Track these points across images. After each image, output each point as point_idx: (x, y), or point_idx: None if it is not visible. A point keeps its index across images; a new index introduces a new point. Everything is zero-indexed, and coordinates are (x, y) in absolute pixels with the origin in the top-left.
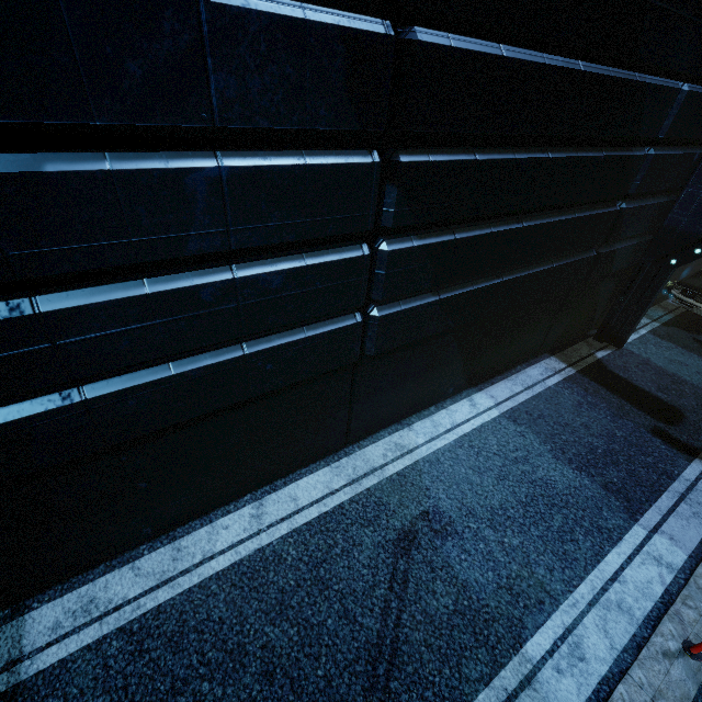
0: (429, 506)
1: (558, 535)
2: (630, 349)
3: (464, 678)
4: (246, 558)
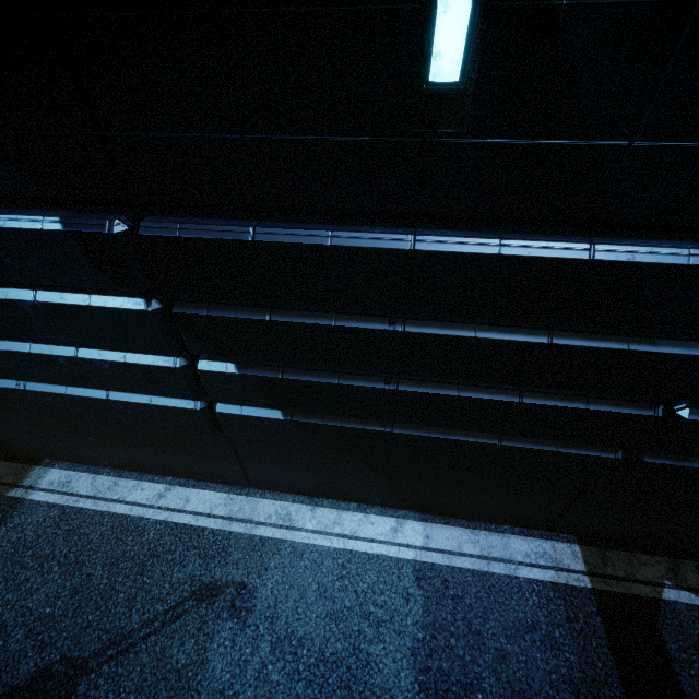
0: (252, 582)
1: None
2: None
3: None
4: (131, 517)
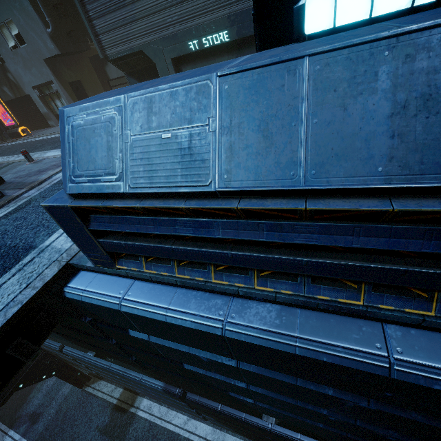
0: None
1: None
2: None
3: None
4: (175, 433)
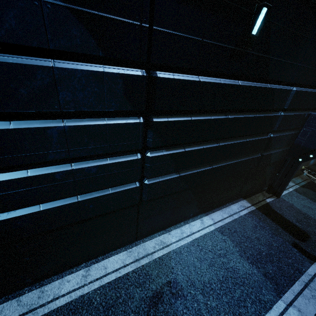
0: (172, 278)
1: (237, 302)
2: (283, 198)
3: None
4: (74, 300)
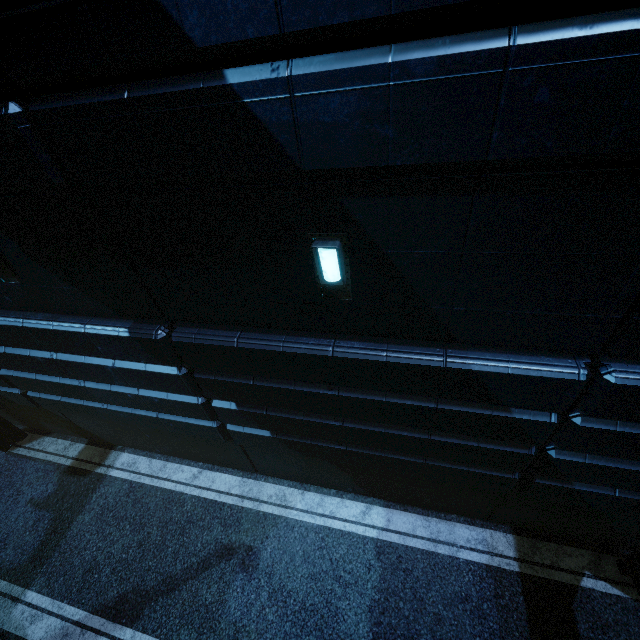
0: (256, 547)
1: None
2: None
3: (179, 632)
4: (175, 492)
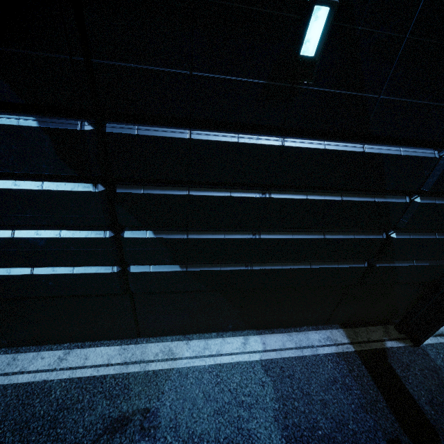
0: (153, 406)
1: None
2: (427, 350)
3: None
4: (35, 382)
